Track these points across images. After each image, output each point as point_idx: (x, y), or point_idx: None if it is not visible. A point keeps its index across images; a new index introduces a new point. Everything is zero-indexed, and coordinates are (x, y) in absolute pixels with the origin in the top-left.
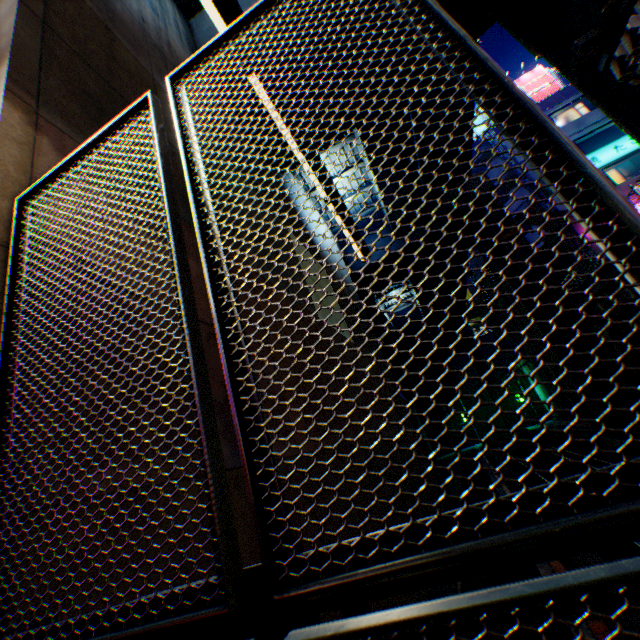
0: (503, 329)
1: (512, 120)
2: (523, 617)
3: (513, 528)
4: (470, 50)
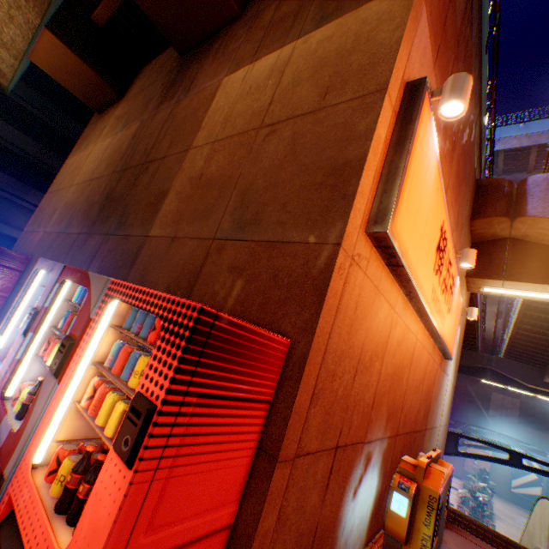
0: None
1: None
2: None
3: None
4: None
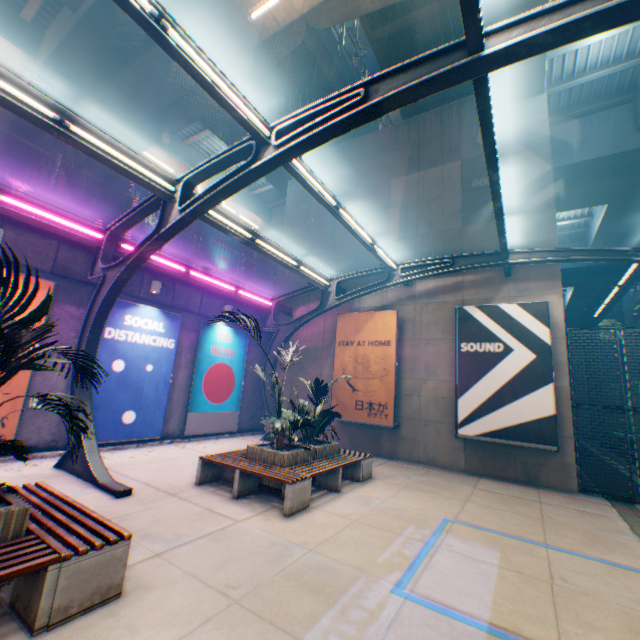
0: None
1: None
2: None
3: None
4: None
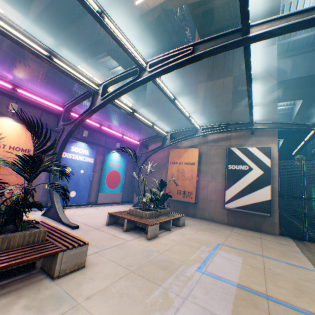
0: None
1: None
2: None
3: None
4: None
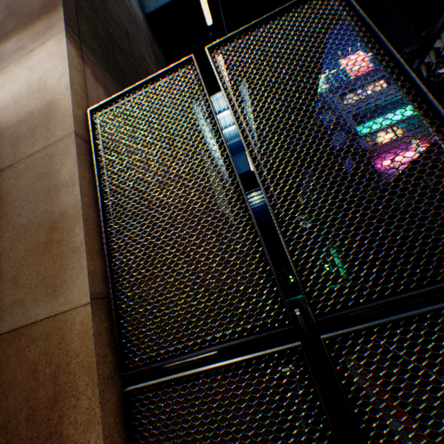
0: (422, 206)
1: (424, 110)
2: (430, 318)
3: (427, 286)
4: (404, 71)
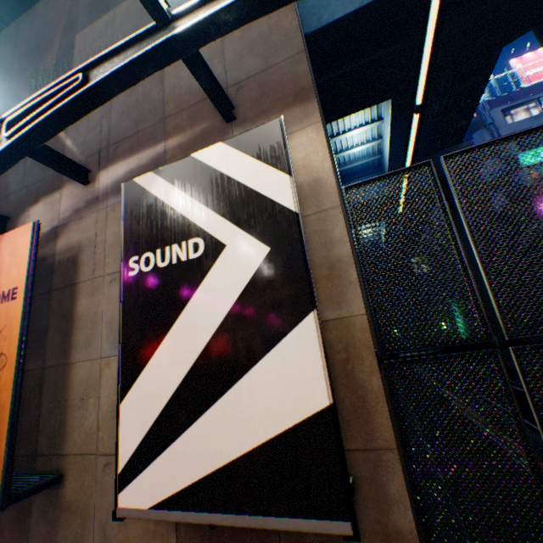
0: None
1: None
2: None
3: None
4: None
